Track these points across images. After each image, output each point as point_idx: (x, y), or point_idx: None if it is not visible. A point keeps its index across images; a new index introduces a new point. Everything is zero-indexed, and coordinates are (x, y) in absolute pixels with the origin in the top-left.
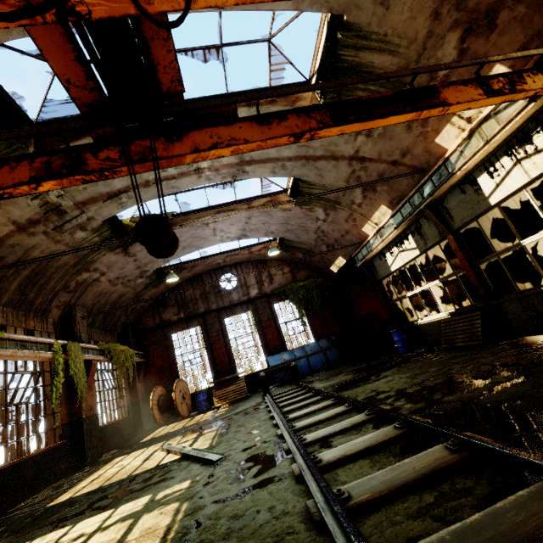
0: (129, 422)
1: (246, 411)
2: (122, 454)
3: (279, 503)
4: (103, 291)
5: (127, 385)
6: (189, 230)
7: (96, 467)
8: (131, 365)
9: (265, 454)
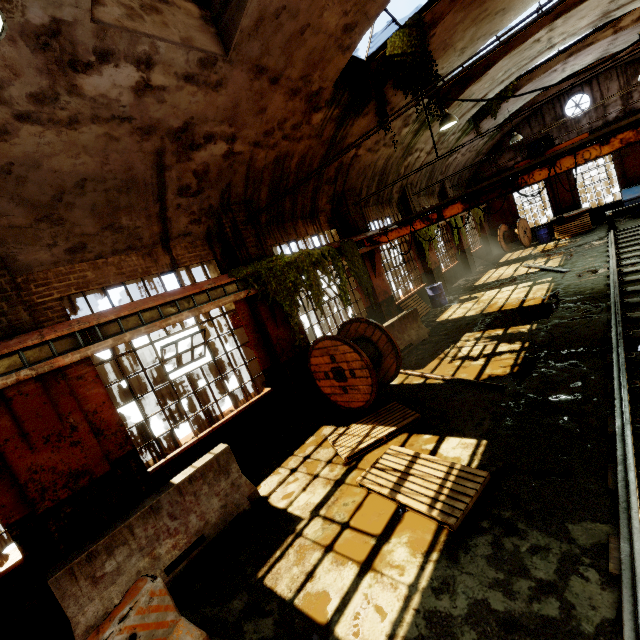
0: (482, 251)
1: (587, 245)
2: (492, 268)
3: (596, 282)
4: (457, 163)
5: (476, 226)
6: (533, 85)
7: (479, 274)
8: (481, 213)
9: (595, 269)
